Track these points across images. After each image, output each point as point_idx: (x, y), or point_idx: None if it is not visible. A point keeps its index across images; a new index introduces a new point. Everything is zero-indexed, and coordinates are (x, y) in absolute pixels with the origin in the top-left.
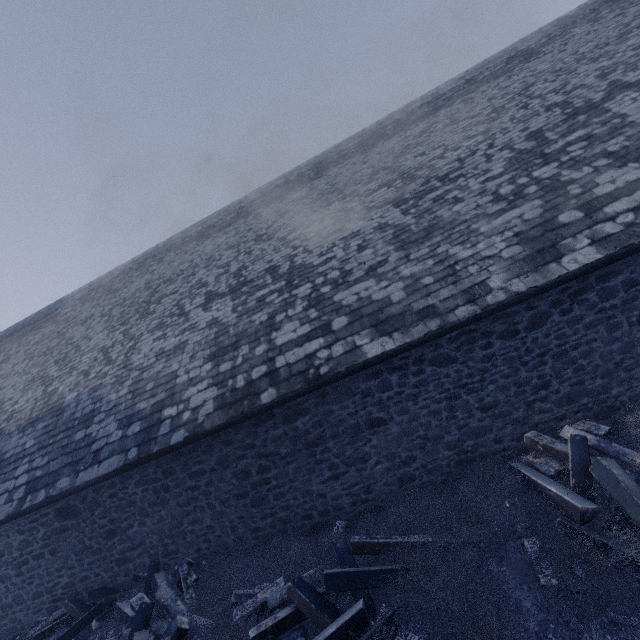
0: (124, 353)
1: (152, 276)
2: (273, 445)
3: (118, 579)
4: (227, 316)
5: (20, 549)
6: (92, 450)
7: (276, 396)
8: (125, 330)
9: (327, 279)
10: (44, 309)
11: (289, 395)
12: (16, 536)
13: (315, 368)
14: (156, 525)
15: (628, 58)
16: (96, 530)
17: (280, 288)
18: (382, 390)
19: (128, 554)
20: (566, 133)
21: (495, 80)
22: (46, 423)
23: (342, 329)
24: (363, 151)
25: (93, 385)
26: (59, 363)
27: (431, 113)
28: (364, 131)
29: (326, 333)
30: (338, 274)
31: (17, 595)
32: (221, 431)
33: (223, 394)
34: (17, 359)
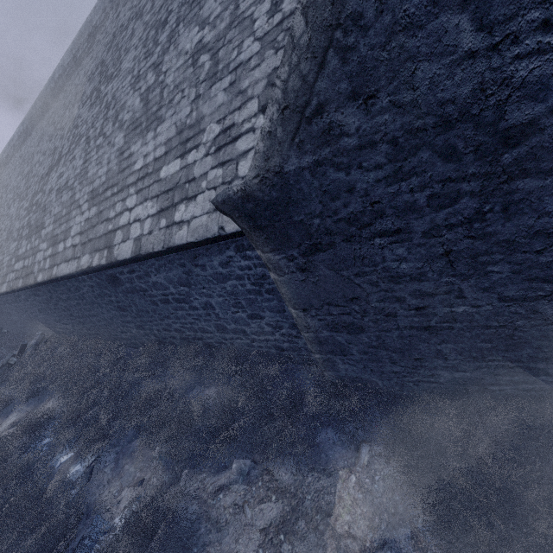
0: None
1: None
2: None
3: None
4: None
5: None
6: None
7: None
8: None
9: None
10: None
11: None
12: None
13: None
14: None
15: (77, 117)
16: None
17: None
18: (2, 305)
19: None
20: (40, 190)
21: (76, 71)
22: None
23: None
24: (43, 117)
25: None
26: None
27: (60, 92)
28: (42, 94)
29: None
30: None
31: None
32: None
33: None
34: None
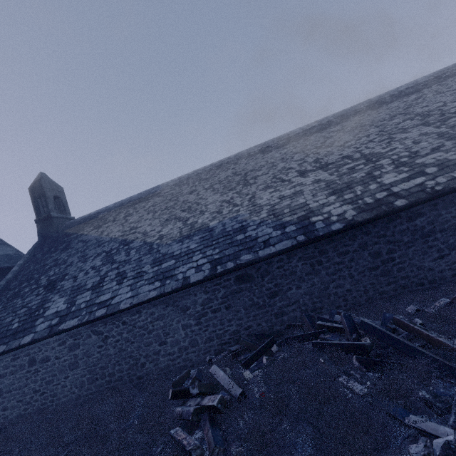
0: (247, 200)
1: (235, 170)
2: (399, 235)
3: (274, 328)
4: (328, 177)
5: (203, 305)
6: (259, 241)
7: (408, 202)
8: (236, 192)
9: (401, 156)
10: (144, 191)
11: (418, 201)
12: (201, 295)
13: (430, 188)
14: (309, 288)
15: None
16: (263, 291)
17: (363, 163)
18: None
19: (285, 309)
20: None
21: None
22: (201, 236)
23: (436, 172)
24: (372, 109)
25: (231, 216)
26: (186, 211)
27: (416, 91)
28: (370, 100)
29: (424, 175)
30: (408, 153)
31: (193, 340)
32: (362, 226)
33: (359, 206)
34: (140, 214)
